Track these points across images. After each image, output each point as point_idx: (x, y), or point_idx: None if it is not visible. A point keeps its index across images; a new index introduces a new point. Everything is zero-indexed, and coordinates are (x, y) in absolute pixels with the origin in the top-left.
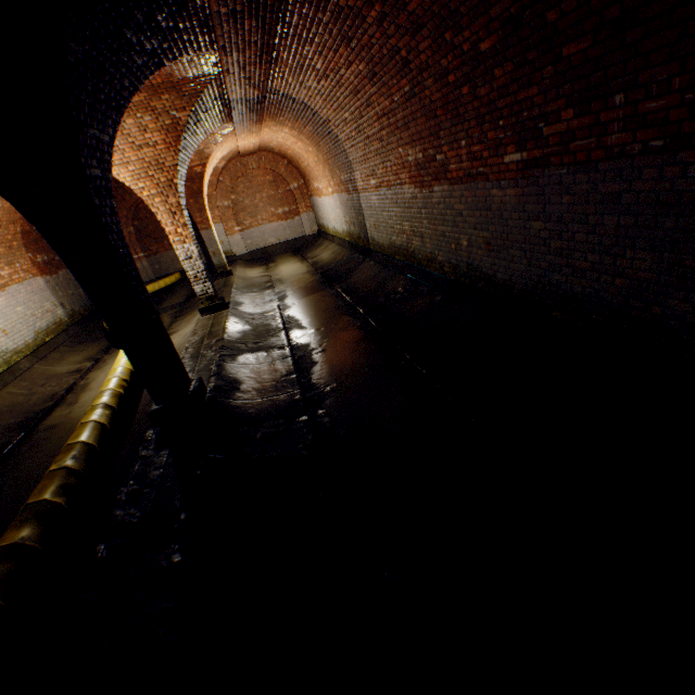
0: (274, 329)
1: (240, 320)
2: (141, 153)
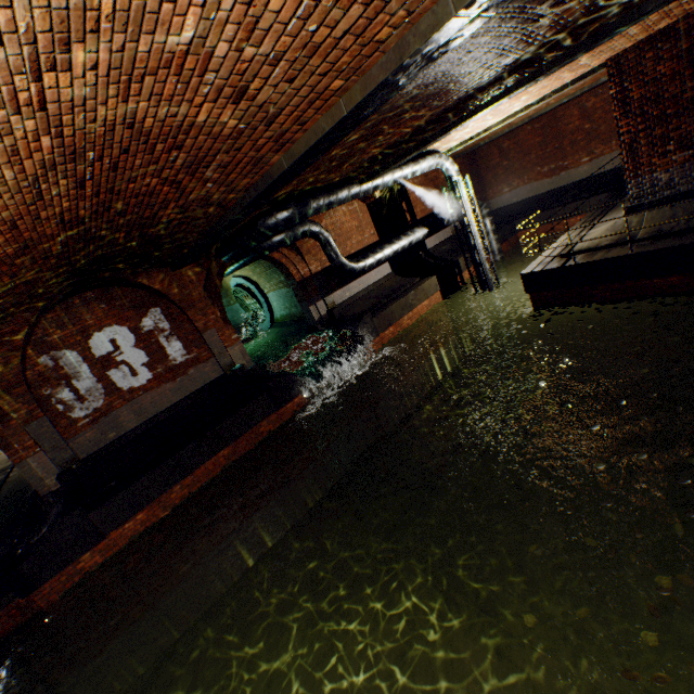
0: None
1: None
2: None
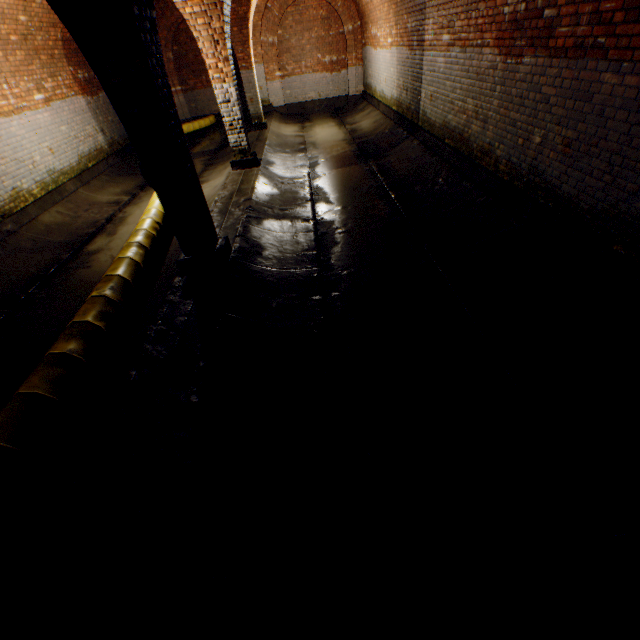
0: (301, 198)
1: (269, 182)
2: None
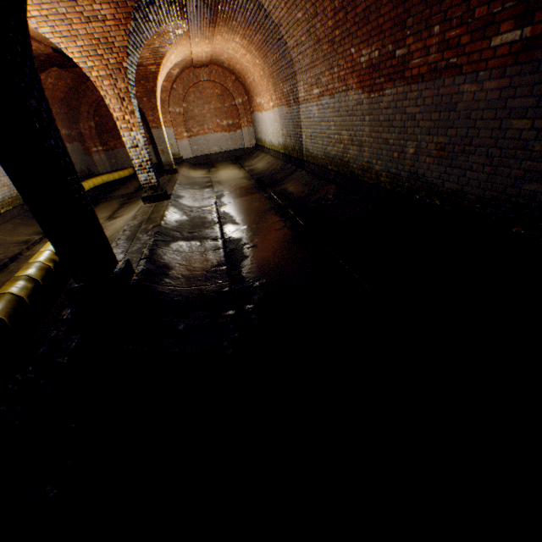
0: (209, 222)
1: (179, 211)
2: (90, 27)
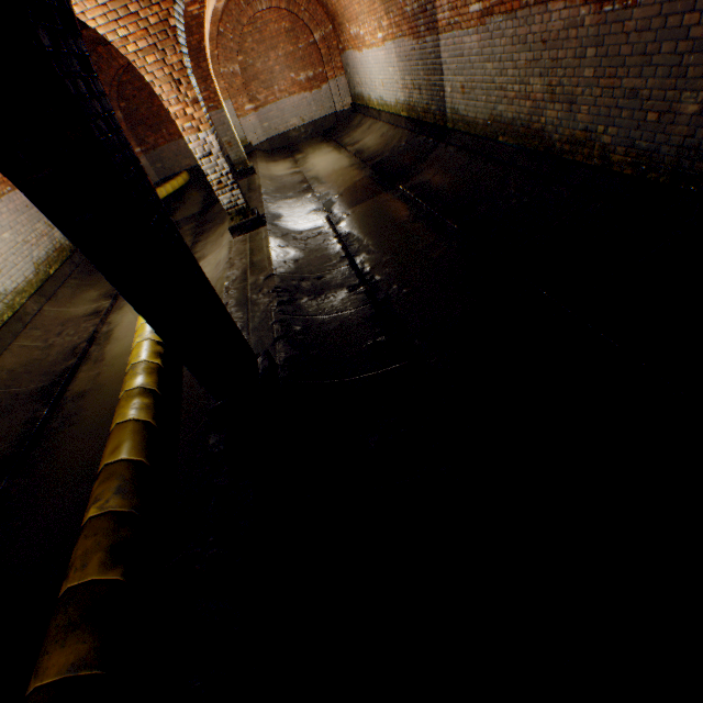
0: (334, 256)
1: (285, 243)
2: None
